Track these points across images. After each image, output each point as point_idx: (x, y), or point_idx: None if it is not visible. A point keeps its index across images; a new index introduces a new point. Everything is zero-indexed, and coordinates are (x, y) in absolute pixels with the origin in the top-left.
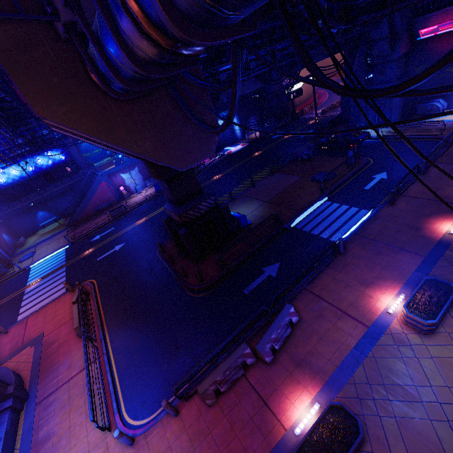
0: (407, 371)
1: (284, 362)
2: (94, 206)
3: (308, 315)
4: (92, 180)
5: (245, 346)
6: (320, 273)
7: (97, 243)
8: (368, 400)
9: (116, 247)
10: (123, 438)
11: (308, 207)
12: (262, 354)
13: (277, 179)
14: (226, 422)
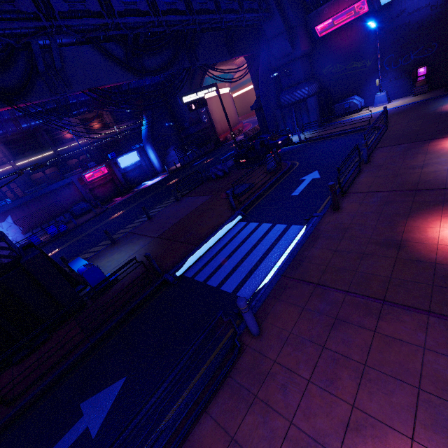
0: None
1: None
2: None
3: None
4: None
5: None
6: (198, 417)
7: None
8: None
9: None
10: None
11: (211, 236)
12: None
13: (182, 204)
14: None
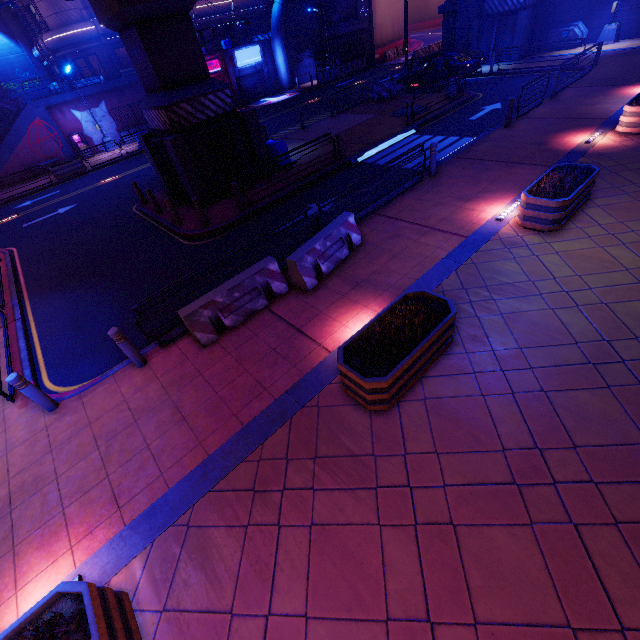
0: (521, 270)
1: (335, 286)
2: (23, 163)
3: (376, 237)
4: (14, 112)
5: (270, 259)
6: (398, 197)
7: (25, 209)
8: (462, 304)
9: (60, 209)
10: (29, 389)
11: (386, 140)
12: (298, 268)
13: (341, 119)
14: (229, 359)
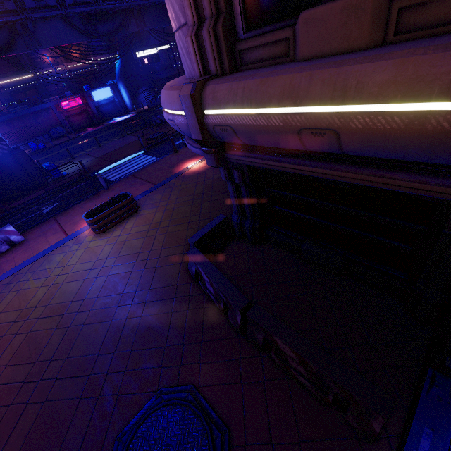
0: (60, 260)
1: None
2: None
3: (35, 235)
4: None
5: None
6: (76, 205)
7: None
8: (14, 283)
9: None
10: None
11: (121, 159)
12: None
13: (124, 140)
14: None
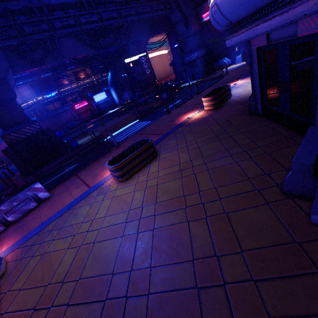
0: (86, 213)
1: (9, 230)
2: None
3: (59, 191)
4: None
5: None
6: (93, 162)
7: None
8: (38, 244)
9: None
10: None
11: (122, 127)
12: None
13: (120, 118)
14: None
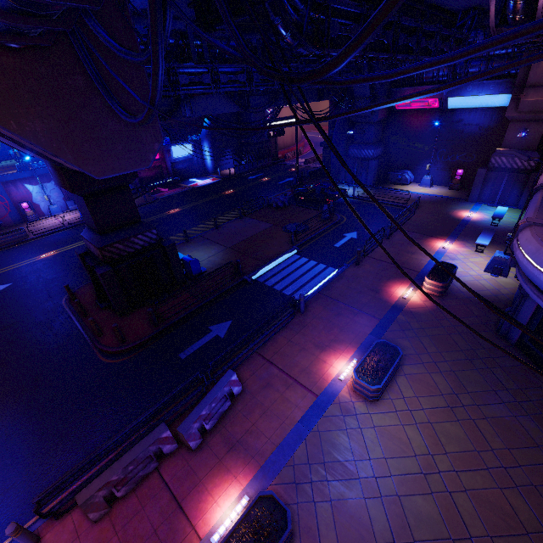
0: (349, 445)
1: (215, 445)
2: None
3: (254, 384)
4: None
5: (164, 428)
6: (275, 334)
7: None
8: (305, 483)
9: None
10: None
11: (275, 259)
12: (185, 437)
13: (246, 223)
14: (115, 542)
